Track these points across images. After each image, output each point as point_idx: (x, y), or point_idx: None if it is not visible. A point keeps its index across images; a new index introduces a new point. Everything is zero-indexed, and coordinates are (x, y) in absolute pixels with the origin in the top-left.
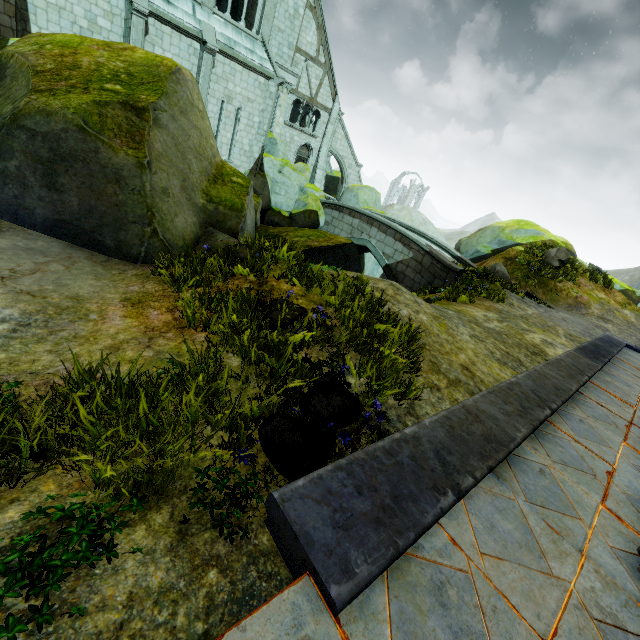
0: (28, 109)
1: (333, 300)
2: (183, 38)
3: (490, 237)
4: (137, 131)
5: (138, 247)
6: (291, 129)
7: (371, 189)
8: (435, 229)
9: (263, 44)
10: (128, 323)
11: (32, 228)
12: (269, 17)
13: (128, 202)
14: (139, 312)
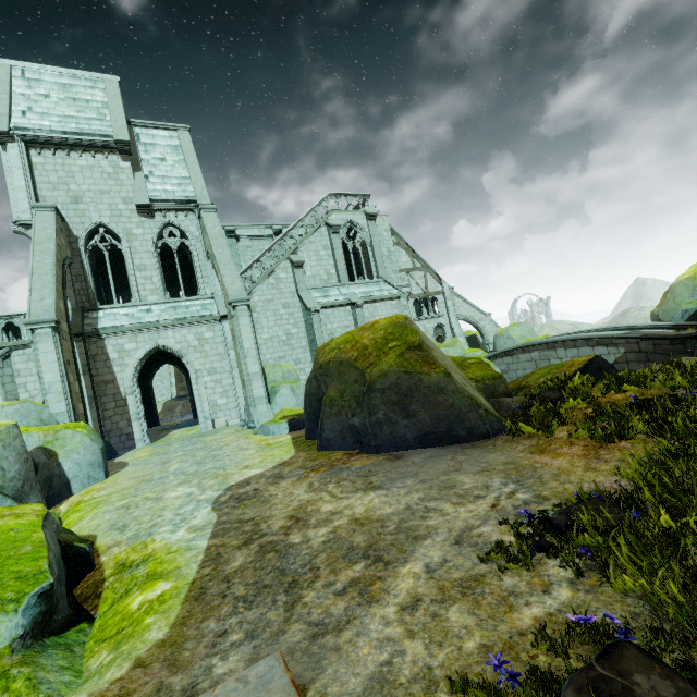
0: (373, 378)
1: (679, 381)
2: (340, 310)
3: (686, 291)
4: (426, 358)
5: (483, 426)
6: (421, 322)
7: (518, 324)
8: (591, 326)
9: (384, 281)
10: (563, 459)
11: (409, 449)
12: (381, 265)
13: (455, 401)
14: (554, 454)
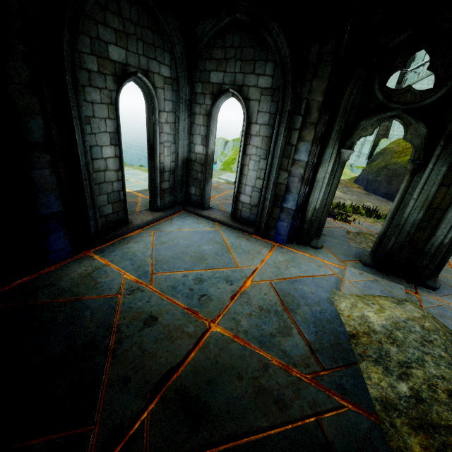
0: (390, 163)
1: None
2: None
3: None
4: None
5: None
6: None
7: None
8: None
9: None
10: None
11: (378, 195)
12: None
13: None
14: None
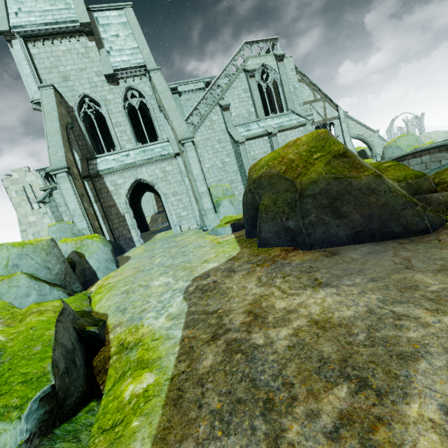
0: (304, 186)
1: None
2: (259, 140)
3: None
4: (353, 164)
5: (421, 222)
6: None
7: (406, 135)
8: None
9: (293, 113)
10: None
11: (342, 245)
12: (289, 99)
13: (388, 200)
14: None
